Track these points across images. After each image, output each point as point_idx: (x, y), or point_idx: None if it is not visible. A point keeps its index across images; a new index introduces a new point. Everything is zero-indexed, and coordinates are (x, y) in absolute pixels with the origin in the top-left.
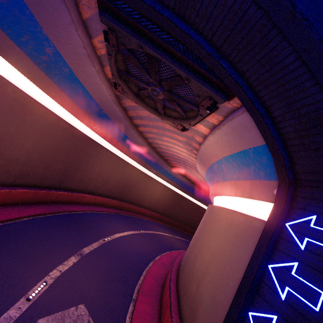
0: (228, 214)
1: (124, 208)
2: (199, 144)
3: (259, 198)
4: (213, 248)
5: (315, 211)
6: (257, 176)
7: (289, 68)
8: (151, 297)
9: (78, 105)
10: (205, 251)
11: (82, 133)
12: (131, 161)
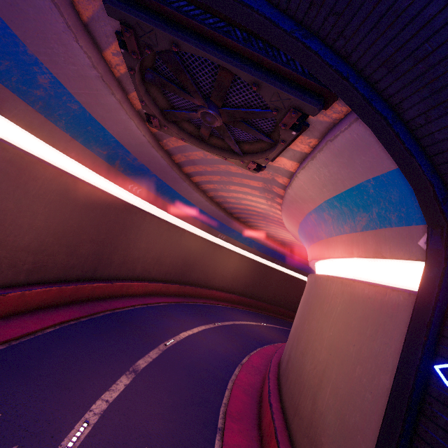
0: (345, 286)
1: (188, 294)
2: (284, 188)
3: (393, 256)
4: (328, 340)
5: None
6: (385, 222)
7: (434, 25)
8: (244, 422)
9: (101, 157)
10: (316, 345)
11: (113, 197)
12: (189, 227)
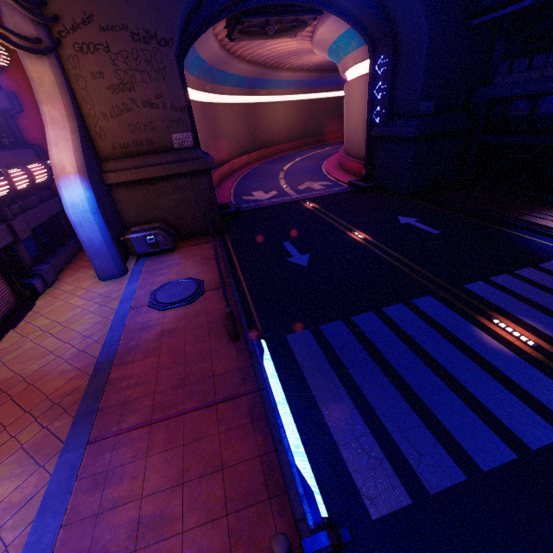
0: (357, 81)
1: (264, 156)
2: (310, 32)
3: (366, 59)
4: (356, 111)
5: (382, 54)
6: (361, 44)
7: None
8: (335, 171)
9: (196, 77)
10: (353, 117)
11: (203, 102)
12: (238, 99)
